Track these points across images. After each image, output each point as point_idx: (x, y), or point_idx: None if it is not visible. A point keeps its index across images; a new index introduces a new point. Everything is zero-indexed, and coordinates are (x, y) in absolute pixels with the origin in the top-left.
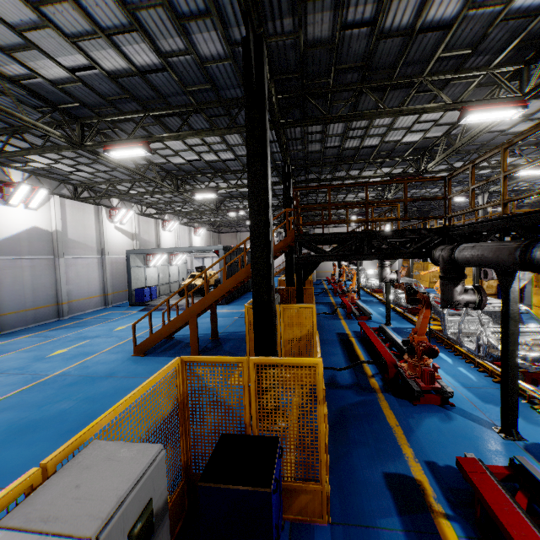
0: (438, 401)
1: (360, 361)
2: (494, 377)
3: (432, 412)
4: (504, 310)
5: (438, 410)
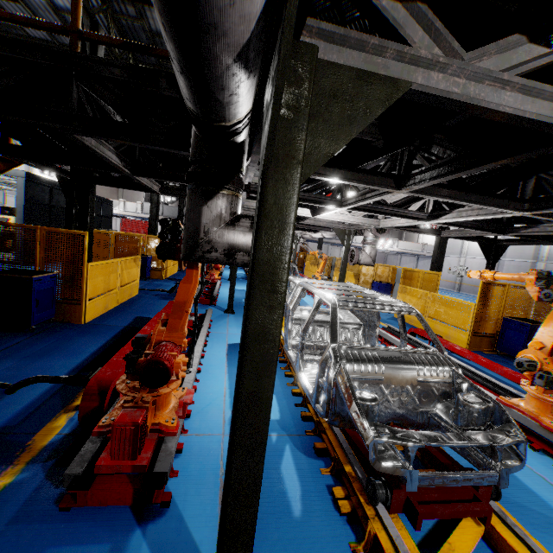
0: (126, 497)
1: (37, 377)
2: (309, 407)
3: (83, 540)
4: (251, 250)
5: (109, 529)
